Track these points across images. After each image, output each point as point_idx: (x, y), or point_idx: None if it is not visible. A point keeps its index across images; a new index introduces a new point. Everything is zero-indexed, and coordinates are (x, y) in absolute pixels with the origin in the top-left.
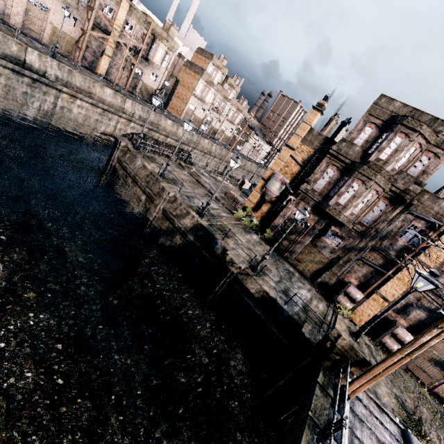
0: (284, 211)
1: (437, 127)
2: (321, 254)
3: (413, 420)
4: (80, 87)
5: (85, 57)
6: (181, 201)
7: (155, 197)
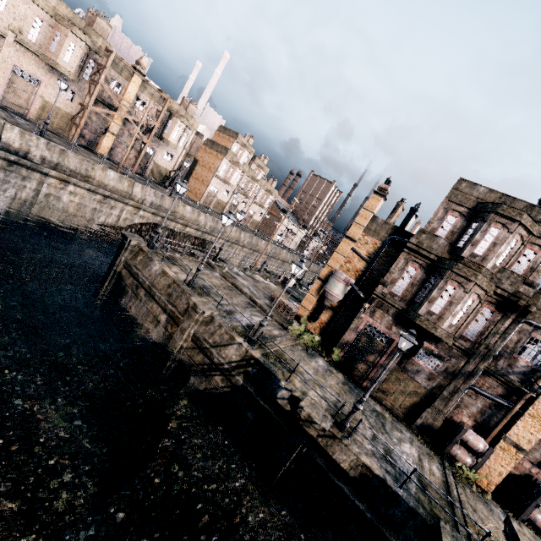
0: (356, 323)
1: (536, 215)
2: (415, 382)
3: None
4: (74, 169)
5: (83, 134)
6: (220, 322)
7: (182, 317)
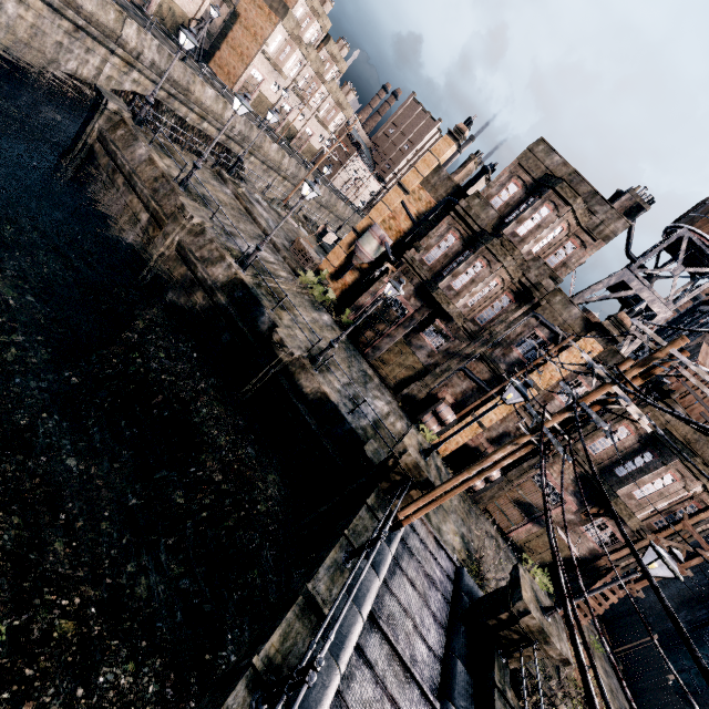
0: (376, 287)
1: (594, 205)
2: (415, 357)
3: (474, 561)
4: None
5: None
6: (212, 236)
7: (167, 220)
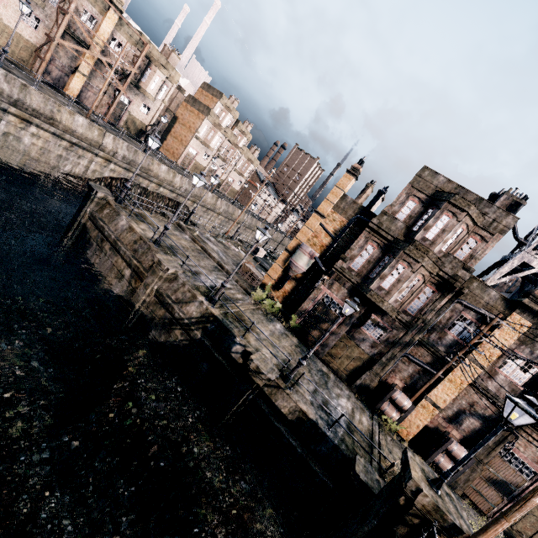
0: (315, 293)
1: (483, 208)
2: (360, 349)
3: None
4: (37, 109)
5: (49, 71)
6: (184, 280)
7: (146, 273)
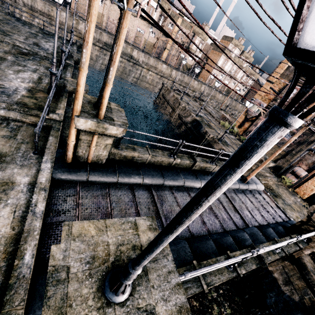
0: (256, 122)
1: None
2: None
3: None
4: (151, 65)
5: (157, 52)
6: (188, 109)
7: (176, 108)
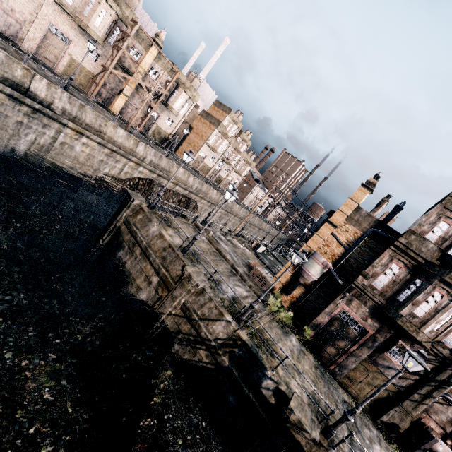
0: (331, 308)
1: None
2: (383, 377)
3: None
4: (89, 123)
5: (100, 93)
6: (211, 295)
7: (174, 283)
